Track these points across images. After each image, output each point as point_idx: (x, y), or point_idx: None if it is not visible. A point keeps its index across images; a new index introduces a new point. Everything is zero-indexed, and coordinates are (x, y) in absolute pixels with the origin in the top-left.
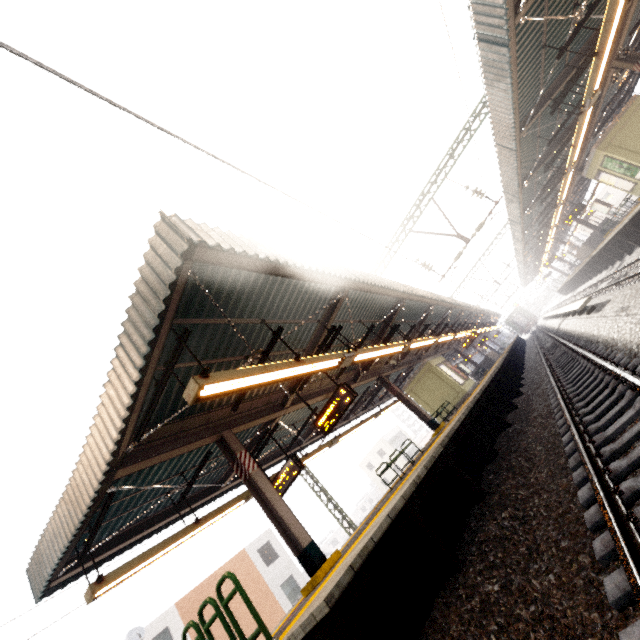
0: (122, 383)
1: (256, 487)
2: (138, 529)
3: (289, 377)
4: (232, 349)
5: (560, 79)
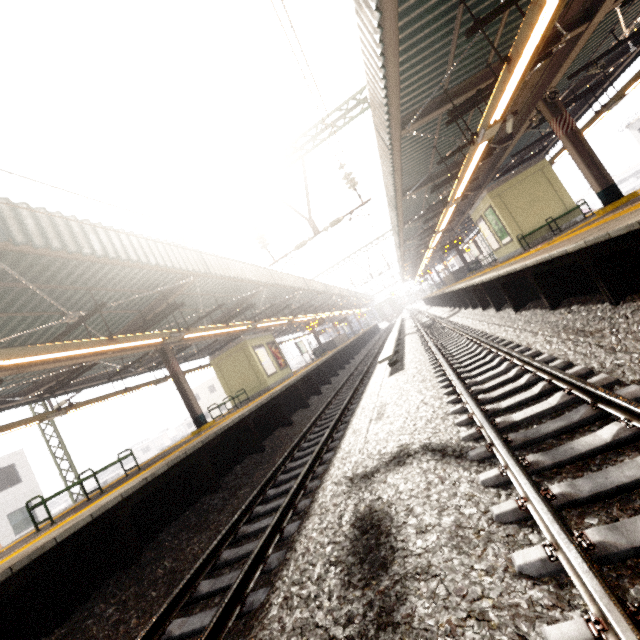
0: None
1: None
2: None
3: None
4: None
5: (475, 81)
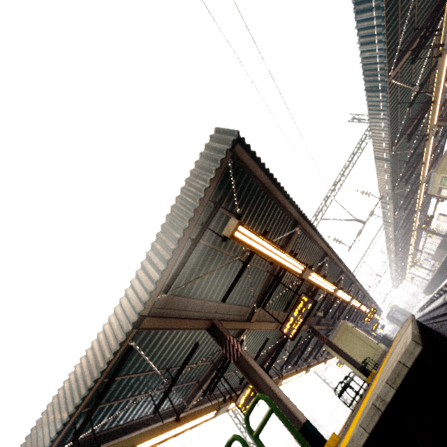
0: (171, 234)
1: (244, 368)
2: (115, 434)
3: (276, 262)
4: (229, 247)
5: (408, 125)
